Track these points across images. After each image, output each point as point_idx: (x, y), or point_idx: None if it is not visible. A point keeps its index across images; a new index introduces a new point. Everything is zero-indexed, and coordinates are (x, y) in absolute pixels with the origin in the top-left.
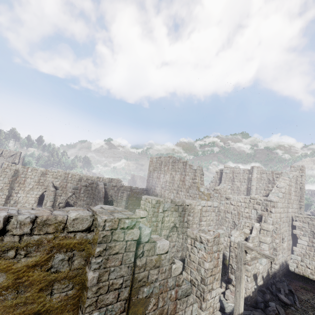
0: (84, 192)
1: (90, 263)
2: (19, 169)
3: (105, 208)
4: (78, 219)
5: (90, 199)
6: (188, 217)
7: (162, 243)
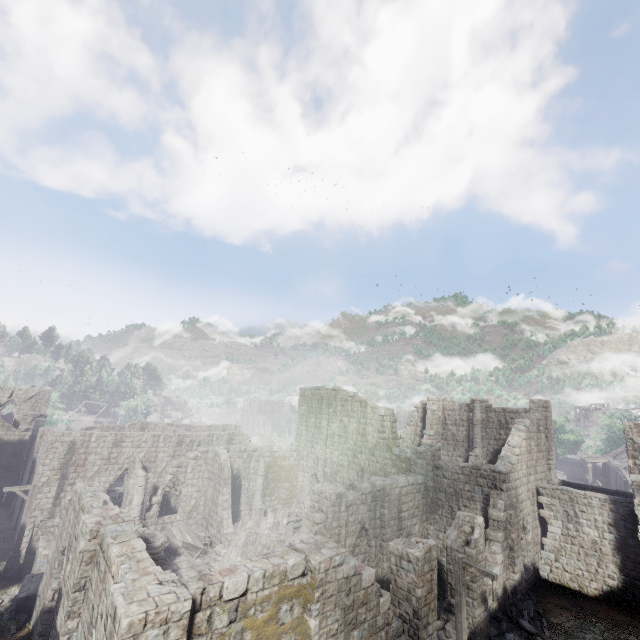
0: (194, 470)
1: (310, 610)
2: (77, 438)
3: (307, 542)
4: (296, 565)
5: (203, 482)
6: (382, 510)
7: (368, 574)
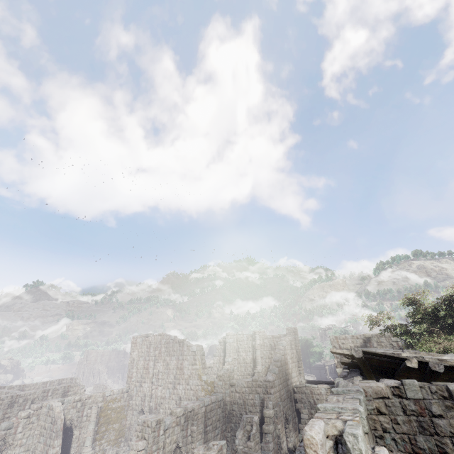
0: (24, 429)
1: None
2: None
3: None
4: None
5: (33, 439)
6: (192, 428)
7: None
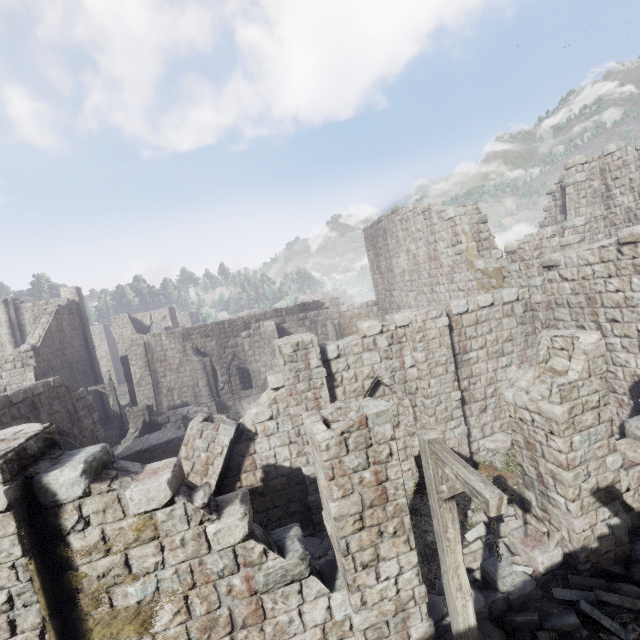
0: (252, 347)
1: None
2: (150, 340)
3: None
4: None
5: (266, 356)
6: (414, 355)
7: (140, 489)
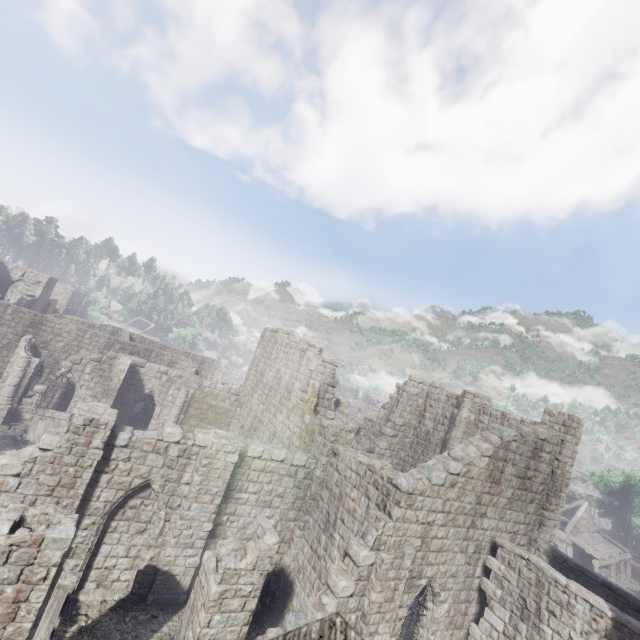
0: (93, 373)
1: None
2: None
3: None
4: None
5: (102, 388)
6: (194, 475)
7: None
